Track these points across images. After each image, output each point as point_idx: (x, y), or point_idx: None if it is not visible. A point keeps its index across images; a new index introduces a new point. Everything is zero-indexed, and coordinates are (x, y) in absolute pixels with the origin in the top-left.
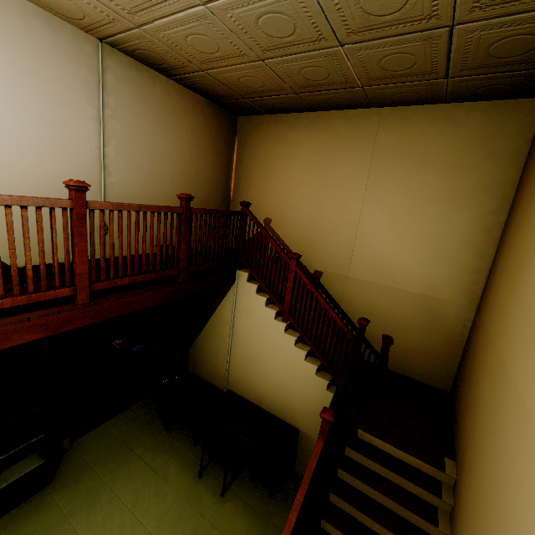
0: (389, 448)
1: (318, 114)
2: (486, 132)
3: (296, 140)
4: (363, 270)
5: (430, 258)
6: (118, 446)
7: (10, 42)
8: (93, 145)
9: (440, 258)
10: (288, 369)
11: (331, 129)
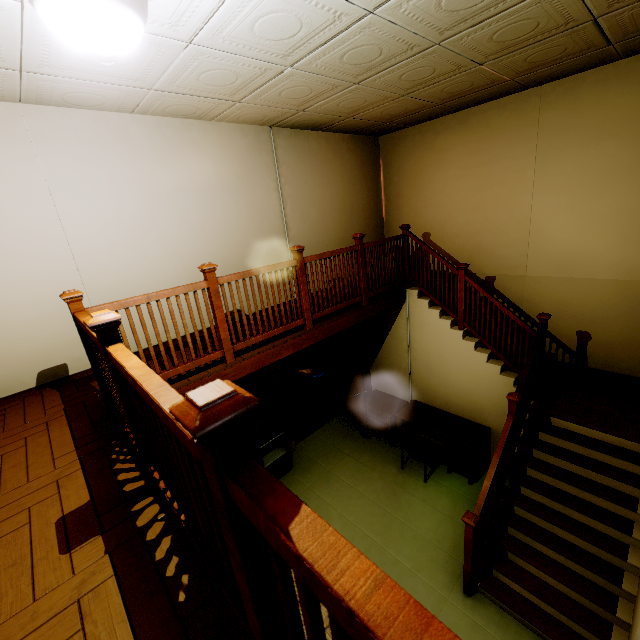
0: (587, 431)
1: (467, 111)
2: None
3: (445, 146)
4: (542, 266)
5: (625, 239)
6: (329, 448)
7: (225, 157)
8: (277, 210)
9: (639, 236)
10: (471, 373)
11: (484, 125)
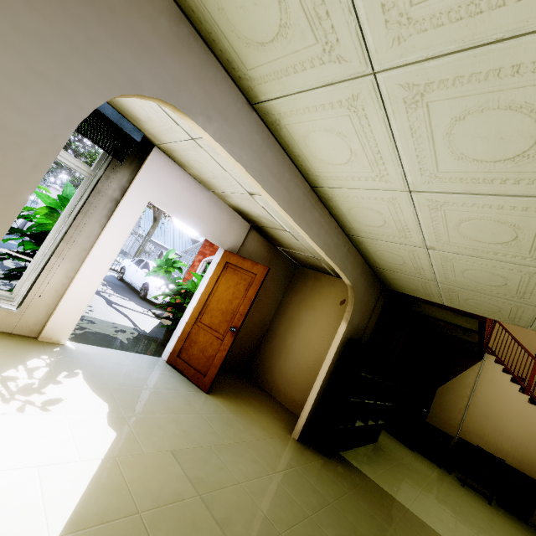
0: None
1: None
2: None
3: None
4: None
5: None
6: (392, 443)
7: None
8: None
9: None
10: (529, 430)
11: None
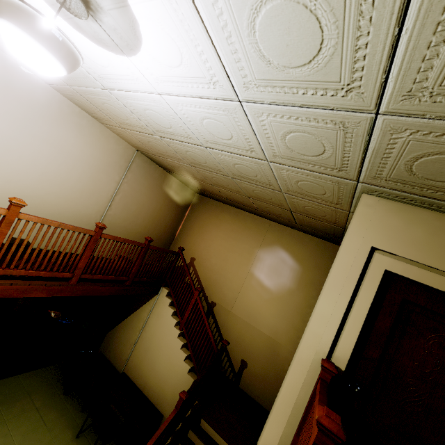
0: (217, 437)
1: (240, 210)
2: (316, 253)
3: (224, 219)
4: (240, 310)
5: (278, 314)
6: (23, 396)
7: (96, 146)
8: (110, 193)
9: (284, 316)
10: (171, 365)
11: (244, 221)
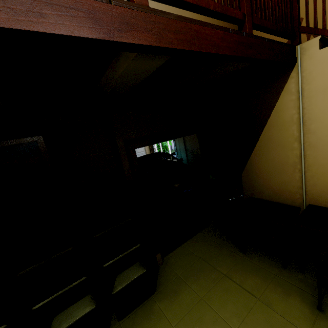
0: None
1: None
2: None
3: None
4: None
5: None
6: (201, 264)
7: None
8: None
9: None
10: None
11: None
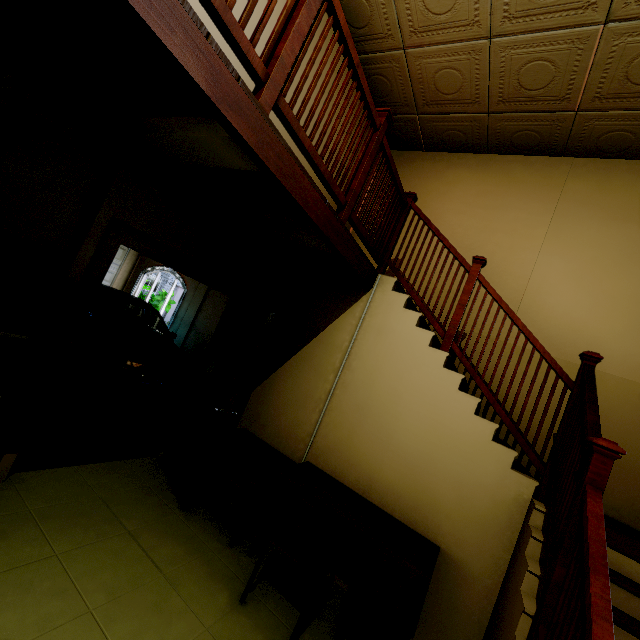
0: None
1: (490, 156)
2: None
3: (456, 179)
4: None
5: (635, 329)
6: (93, 505)
7: None
8: None
9: None
10: (439, 429)
11: (505, 173)
